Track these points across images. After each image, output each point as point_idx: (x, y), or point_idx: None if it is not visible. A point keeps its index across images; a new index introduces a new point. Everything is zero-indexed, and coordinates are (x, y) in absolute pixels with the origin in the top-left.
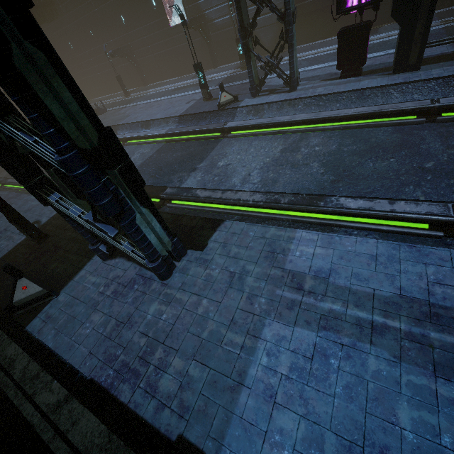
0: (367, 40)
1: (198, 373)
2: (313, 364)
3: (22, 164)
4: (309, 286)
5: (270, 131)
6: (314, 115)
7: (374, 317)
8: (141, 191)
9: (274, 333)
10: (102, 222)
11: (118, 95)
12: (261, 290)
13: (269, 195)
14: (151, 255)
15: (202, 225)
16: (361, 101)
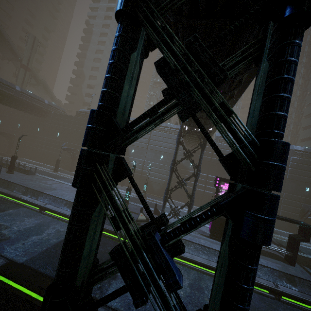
0: None
1: None
2: None
3: None
4: None
5: (175, 259)
6: (207, 261)
7: None
8: None
9: None
10: None
11: (47, 166)
12: None
13: None
14: None
15: None
16: None
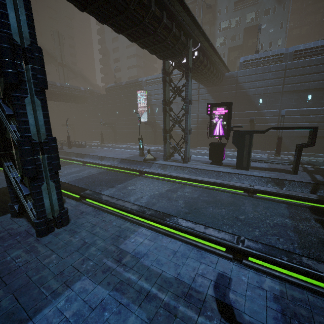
0: (223, 150)
1: (6, 304)
2: (92, 313)
3: (3, 142)
4: (126, 261)
5: (166, 179)
6: (190, 176)
7: (152, 288)
8: (55, 172)
9: (82, 286)
10: (24, 184)
11: (98, 142)
12: (95, 256)
13: (141, 207)
14: (39, 213)
15: (90, 212)
16: (218, 177)
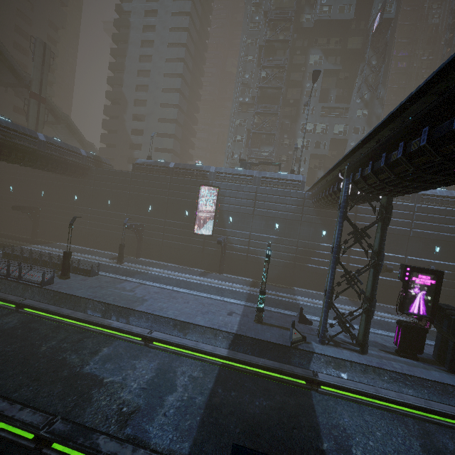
0: (424, 338)
1: None
2: None
3: None
4: None
5: (375, 403)
6: (425, 402)
7: None
8: None
9: None
10: None
11: (101, 254)
12: None
13: None
14: None
15: None
16: (447, 394)
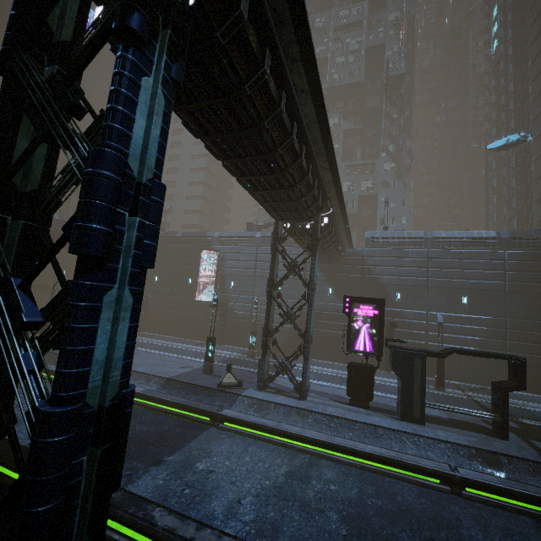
0: (373, 380)
1: None
2: None
3: None
4: None
5: (273, 439)
6: (327, 437)
7: None
8: (107, 497)
9: None
10: None
11: None
12: None
13: None
14: None
15: None
16: (375, 438)
